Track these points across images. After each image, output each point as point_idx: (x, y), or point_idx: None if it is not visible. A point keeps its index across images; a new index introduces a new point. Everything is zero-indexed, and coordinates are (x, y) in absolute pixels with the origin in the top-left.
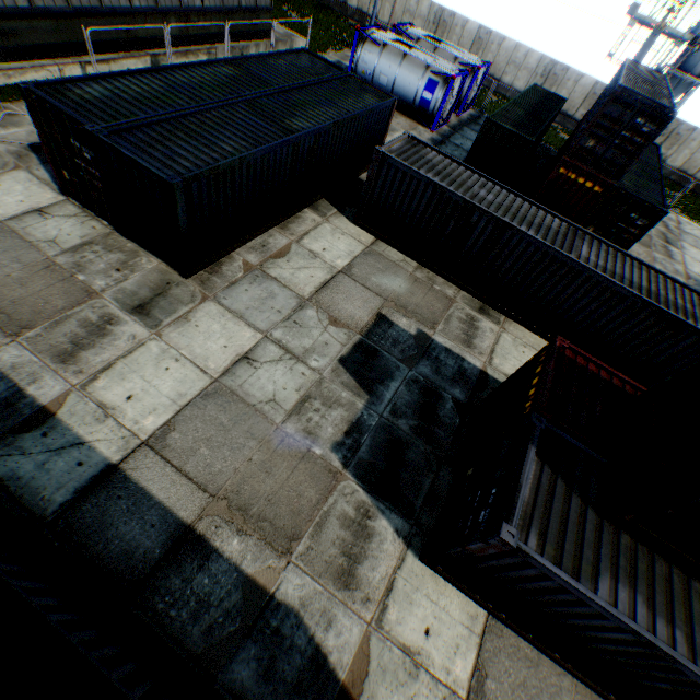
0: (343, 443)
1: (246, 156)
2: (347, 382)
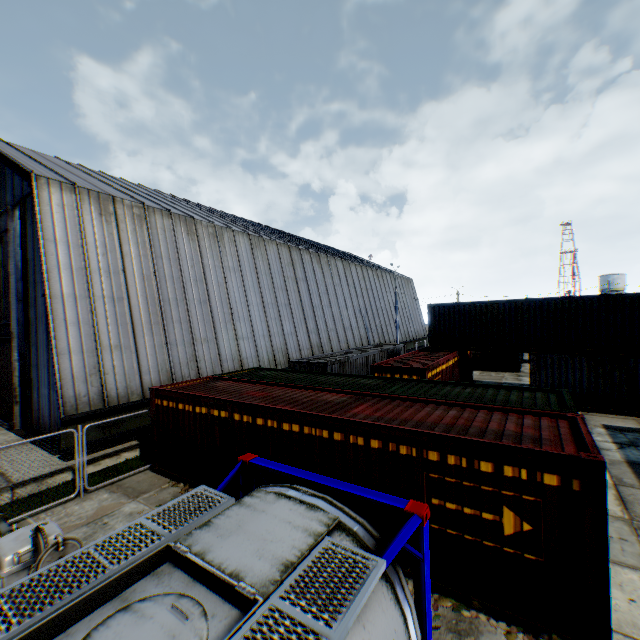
0: None
1: None
2: None
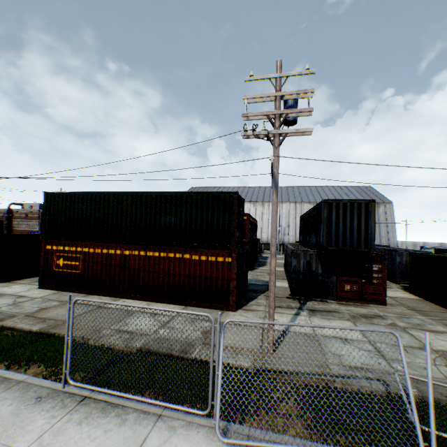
0: None
1: None
2: None
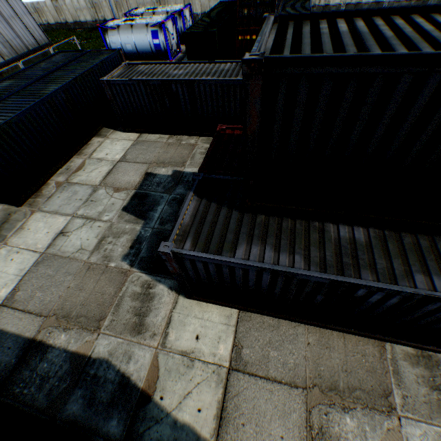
0: (129, 253)
1: (11, 120)
2: (128, 219)
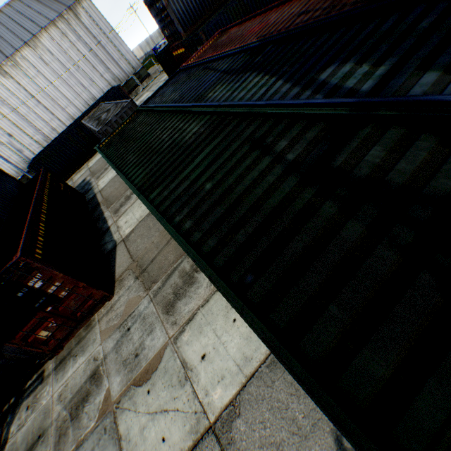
0: None
1: (48, 150)
2: None
